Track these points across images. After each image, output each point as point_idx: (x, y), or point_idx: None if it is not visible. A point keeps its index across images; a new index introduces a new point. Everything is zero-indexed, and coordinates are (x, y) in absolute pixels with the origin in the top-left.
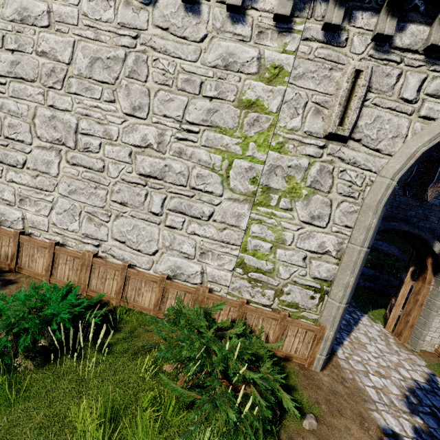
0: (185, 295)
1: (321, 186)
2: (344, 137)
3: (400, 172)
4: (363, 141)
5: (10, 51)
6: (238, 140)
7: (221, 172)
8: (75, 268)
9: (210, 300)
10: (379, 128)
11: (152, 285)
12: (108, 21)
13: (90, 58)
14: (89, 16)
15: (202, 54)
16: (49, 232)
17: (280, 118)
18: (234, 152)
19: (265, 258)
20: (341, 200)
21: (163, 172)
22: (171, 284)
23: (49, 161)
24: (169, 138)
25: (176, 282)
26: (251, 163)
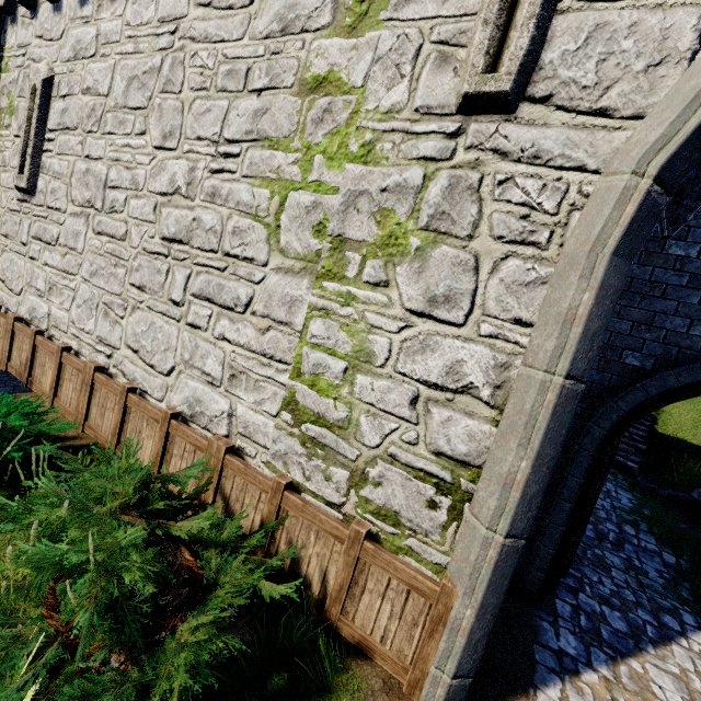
0: (195, 453)
1: (452, 225)
2: (500, 95)
3: (664, 147)
4: (557, 97)
5: (63, 98)
6: (296, 155)
7: (267, 221)
8: (78, 388)
9: (228, 469)
10: (602, 54)
11: (156, 427)
12: (148, 22)
13: (127, 79)
14: (132, 24)
15: (251, 23)
16: (68, 334)
17: (367, 94)
18: (290, 178)
19: (334, 394)
20: (502, 254)
21: (190, 232)
22: (177, 428)
23: (78, 233)
24: (201, 173)
25: (185, 426)
26: (317, 195)
